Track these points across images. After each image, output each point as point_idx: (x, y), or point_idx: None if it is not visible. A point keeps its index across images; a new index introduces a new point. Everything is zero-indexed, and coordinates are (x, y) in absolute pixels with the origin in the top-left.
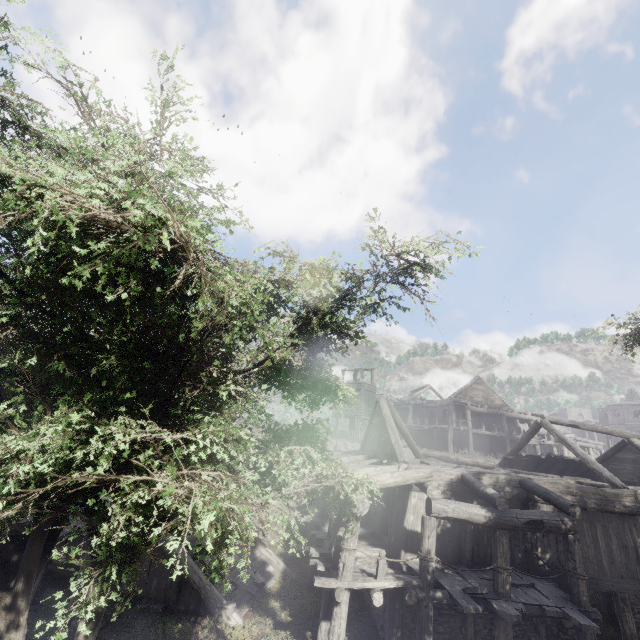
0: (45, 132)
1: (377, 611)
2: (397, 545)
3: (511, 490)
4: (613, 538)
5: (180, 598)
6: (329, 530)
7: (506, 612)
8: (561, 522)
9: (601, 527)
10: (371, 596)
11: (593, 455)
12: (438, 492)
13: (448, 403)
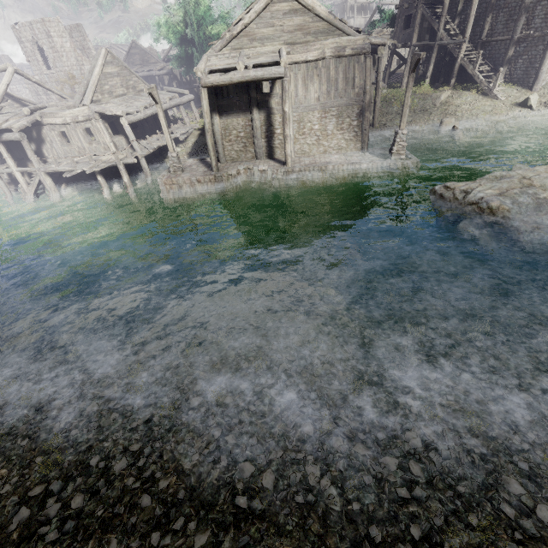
0: None
1: None
2: None
3: None
4: None
5: None
6: None
7: None
8: None
9: None
10: None
11: None
12: None
13: (346, 1)
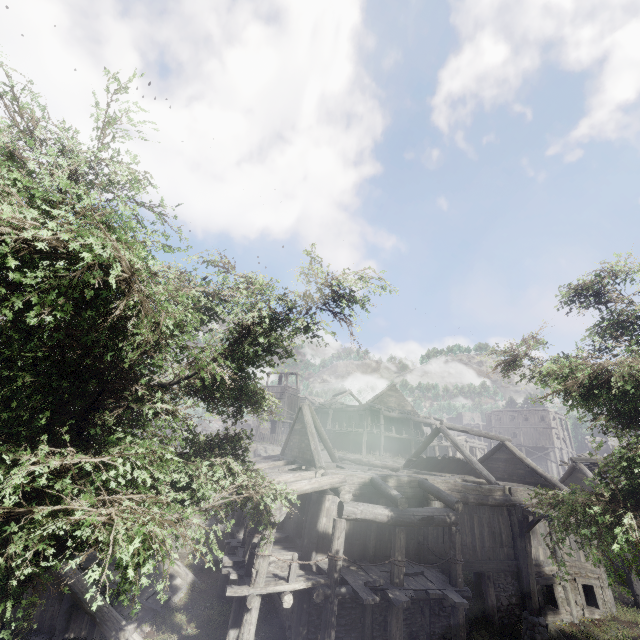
0: None
1: (286, 612)
2: (309, 547)
3: (411, 490)
4: (485, 527)
5: (70, 625)
6: (244, 537)
7: (399, 599)
8: (447, 517)
9: (477, 518)
10: (282, 599)
11: (479, 454)
12: (350, 496)
13: (365, 408)
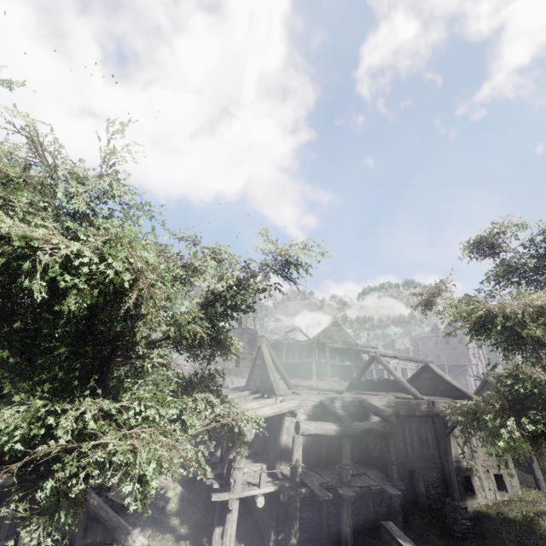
0: (2, 167)
1: (258, 511)
2: (274, 459)
3: (353, 408)
4: (414, 433)
5: (87, 533)
6: (221, 455)
7: (347, 495)
8: (383, 428)
9: (408, 427)
10: (255, 500)
11: (409, 373)
12: (304, 416)
13: (313, 342)
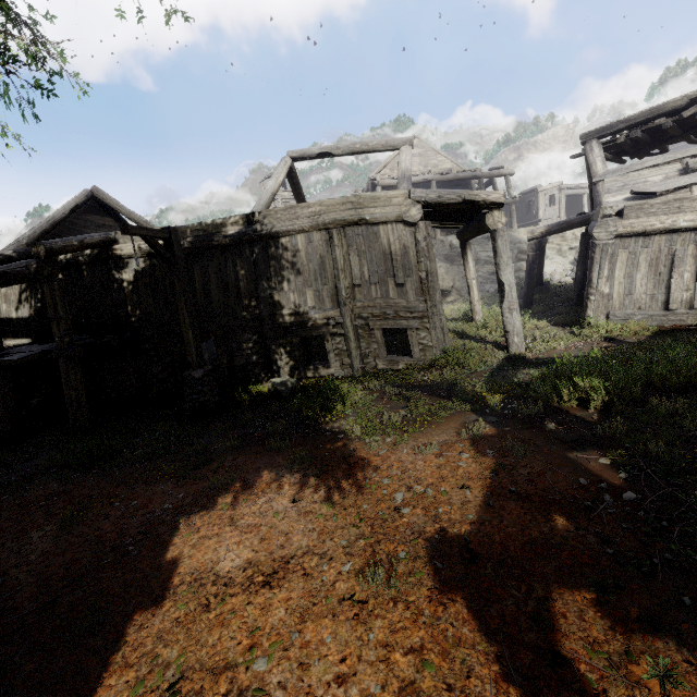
0: None
1: None
2: None
3: (91, 252)
4: (212, 278)
5: None
6: None
7: None
8: (26, 268)
9: (200, 269)
10: None
11: None
12: None
13: (367, 186)
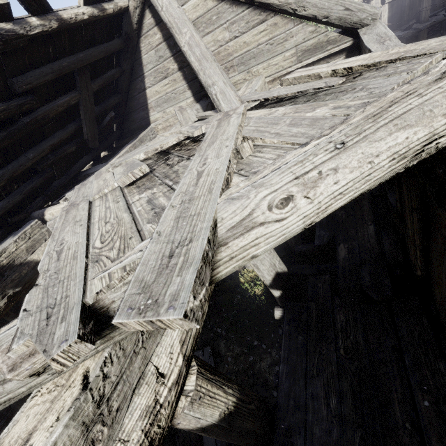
0: None
1: None
2: None
3: None
4: None
5: None
6: None
7: (424, 26)
8: None
9: None
10: None
11: None
12: None
13: None
